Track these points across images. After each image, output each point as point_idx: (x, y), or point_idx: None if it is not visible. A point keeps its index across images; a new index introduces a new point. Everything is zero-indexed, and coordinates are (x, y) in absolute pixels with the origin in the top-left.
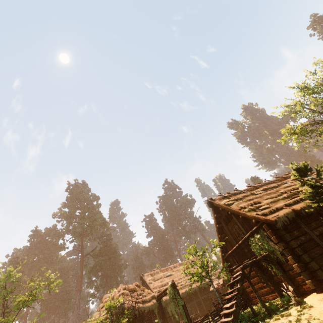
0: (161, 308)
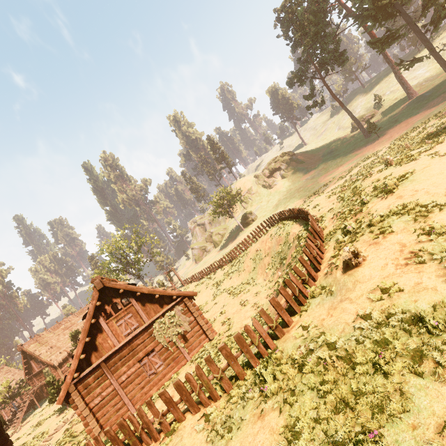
0: None
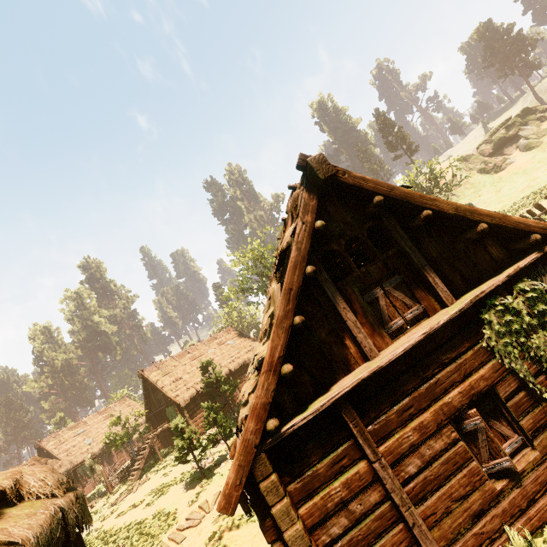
0: (76, 477)
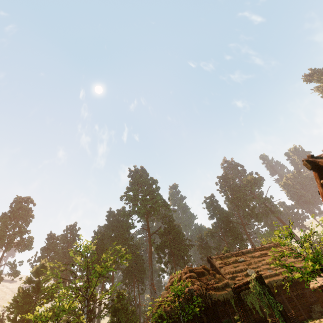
0: (241, 304)
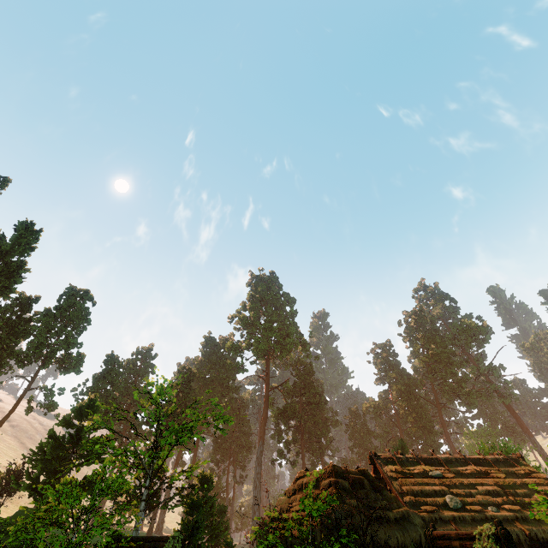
0: None
